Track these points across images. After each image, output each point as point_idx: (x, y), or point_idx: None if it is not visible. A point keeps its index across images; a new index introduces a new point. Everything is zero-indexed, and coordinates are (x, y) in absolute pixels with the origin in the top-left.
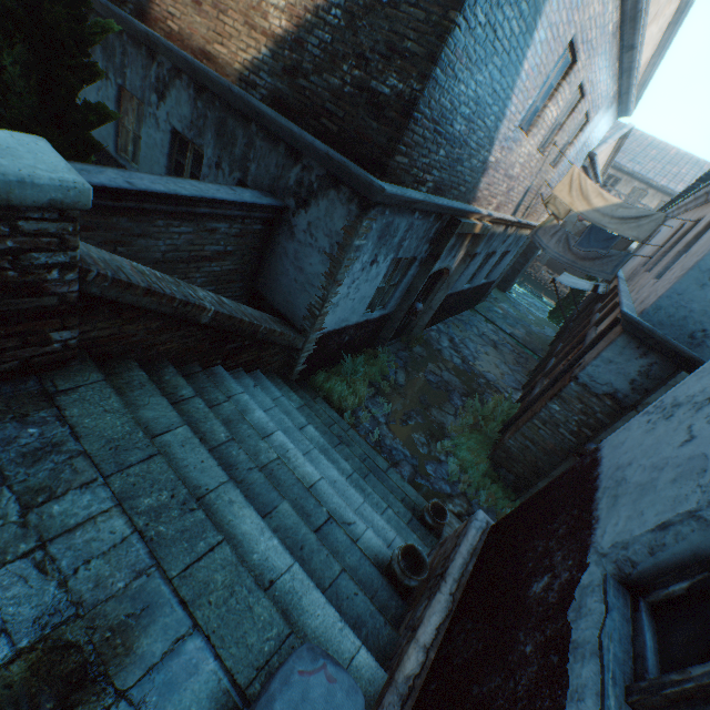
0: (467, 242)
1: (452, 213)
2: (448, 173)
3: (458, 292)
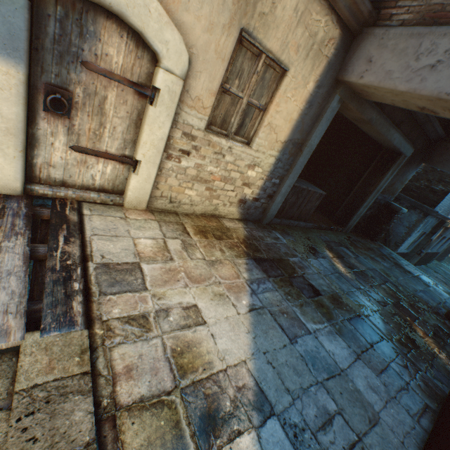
0: (441, 230)
1: (442, 219)
2: (446, 207)
3: (426, 252)
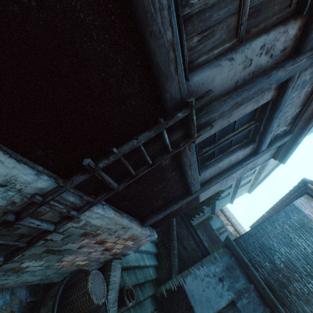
0: None
1: None
2: (277, 286)
3: None
